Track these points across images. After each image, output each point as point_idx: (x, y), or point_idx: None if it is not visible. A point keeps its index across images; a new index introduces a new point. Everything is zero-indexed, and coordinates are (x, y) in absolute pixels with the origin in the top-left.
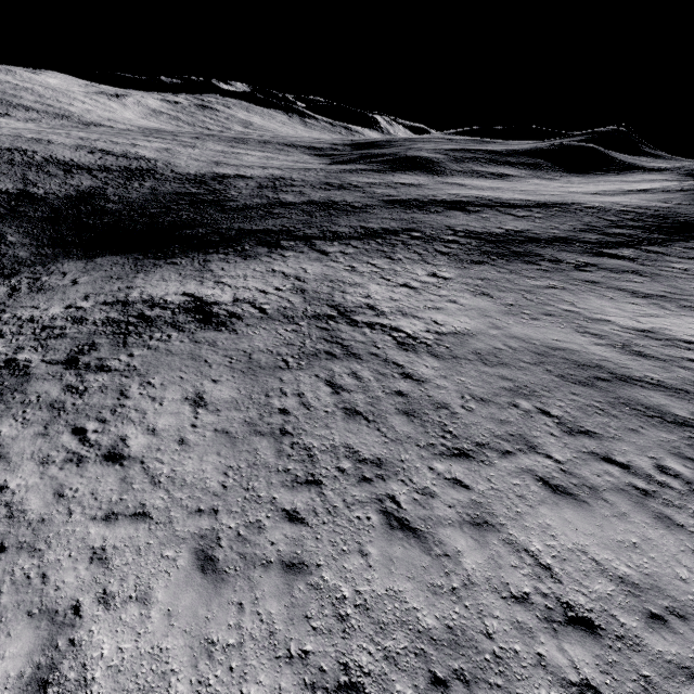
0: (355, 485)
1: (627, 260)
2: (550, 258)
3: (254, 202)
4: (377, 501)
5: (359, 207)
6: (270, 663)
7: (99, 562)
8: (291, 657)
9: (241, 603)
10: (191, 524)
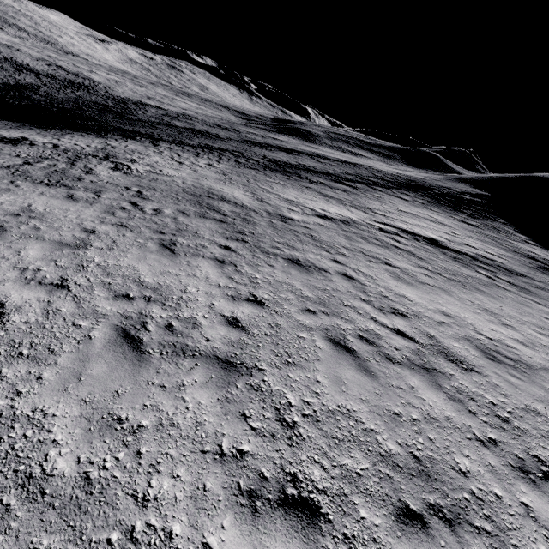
0: None
1: (350, 187)
2: (303, 176)
3: (149, 119)
4: None
5: (221, 138)
6: None
7: None
8: None
9: None
10: None
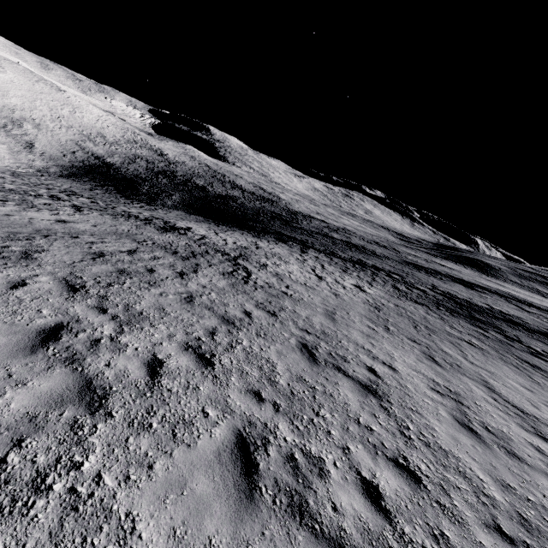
0: None
1: None
2: (509, 335)
3: (309, 228)
4: None
5: (378, 255)
6: None
7: None
8: None
9: None
10: None
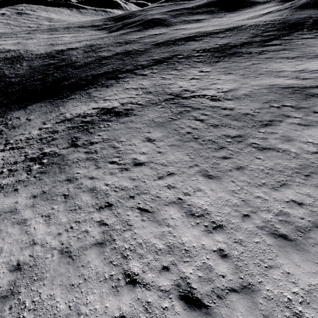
0: (237, 144)
1: (278, 45)
2: (246, 52)
3: (88, 60)
4: (250, 145)
5: (143, 50)
6: (255, 188)
7: (172, 188)
8: (260, 185)
9: (232, 181)
10: (192, 170)
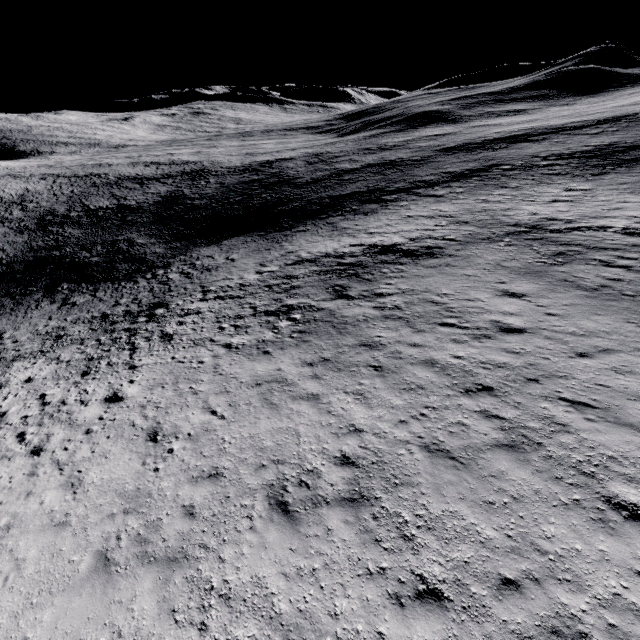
0: None
1: None
2: None
3: (318, 175)
4: None
5: (420, 160)
6: None
7: (627, 373)
8: None
9: None
10: None
